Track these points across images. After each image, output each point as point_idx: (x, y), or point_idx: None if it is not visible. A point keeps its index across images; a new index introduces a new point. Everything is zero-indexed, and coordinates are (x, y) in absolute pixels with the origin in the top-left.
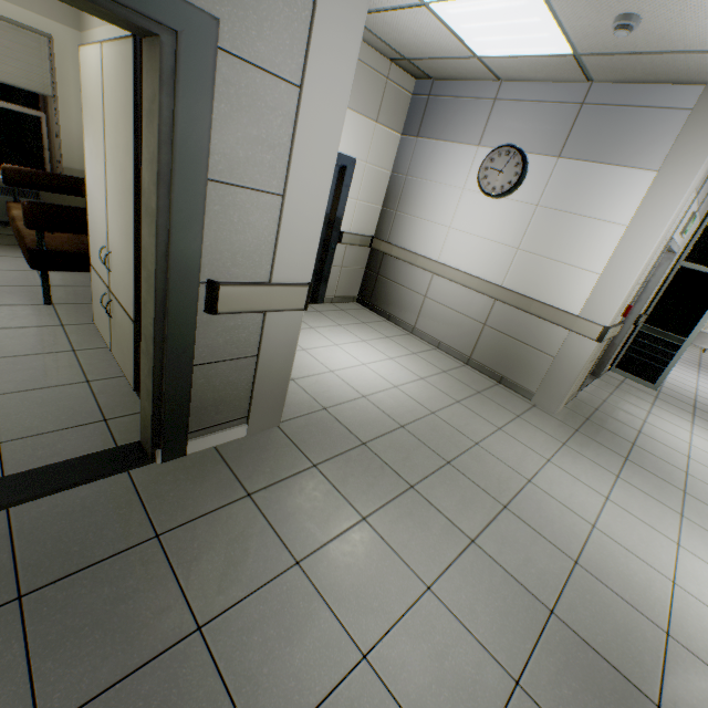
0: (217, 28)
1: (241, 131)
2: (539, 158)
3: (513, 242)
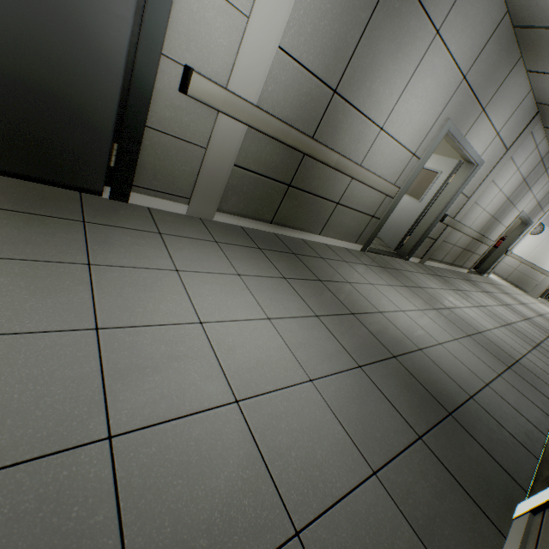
0: (532, 223)
1: (524, 232)
2: (548, 228)
3: (533, 248)
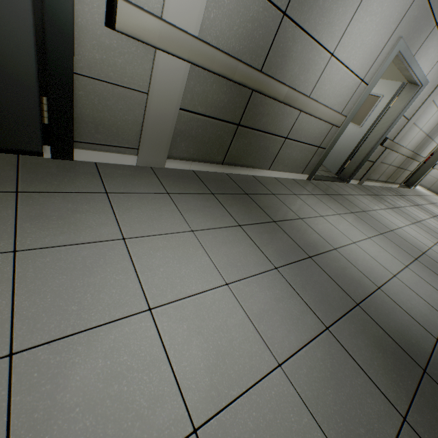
0: None
1: None
2: None
3: None
